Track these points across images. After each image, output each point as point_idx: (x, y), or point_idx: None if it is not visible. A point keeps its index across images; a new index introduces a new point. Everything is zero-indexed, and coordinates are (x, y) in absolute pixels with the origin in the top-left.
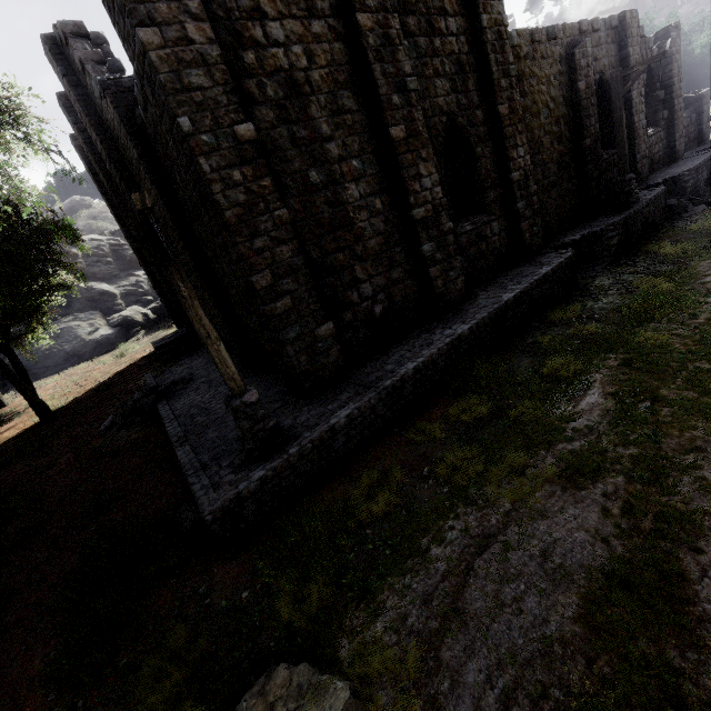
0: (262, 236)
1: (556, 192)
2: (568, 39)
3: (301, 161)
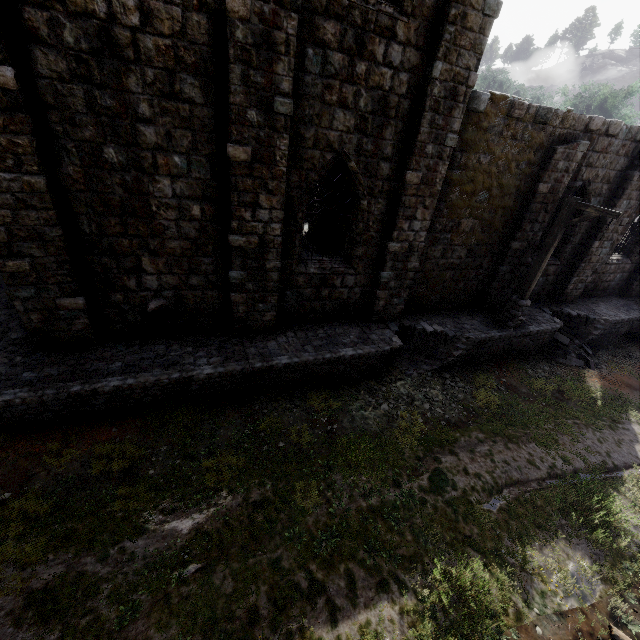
0: (4, 192)
1: (450, 274)
2: (564, 130)
3: (96, 131)
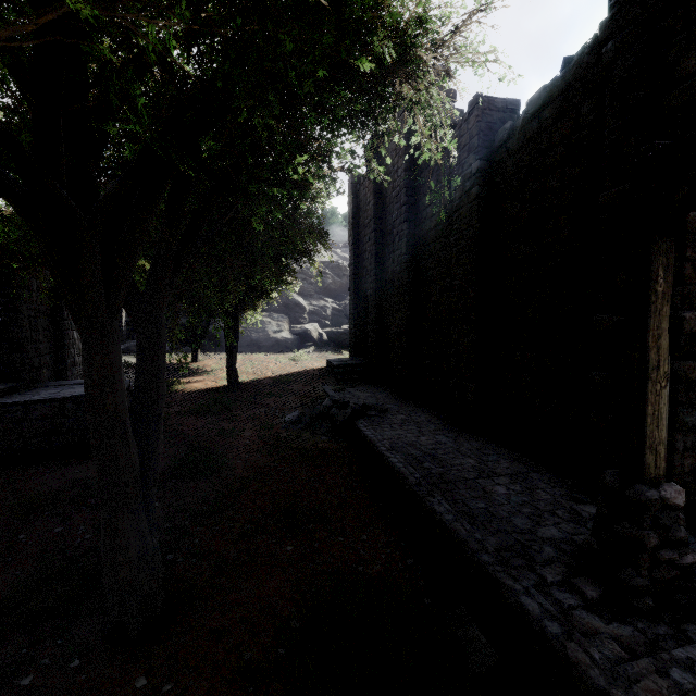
0: None
1: None
2: None
3: None
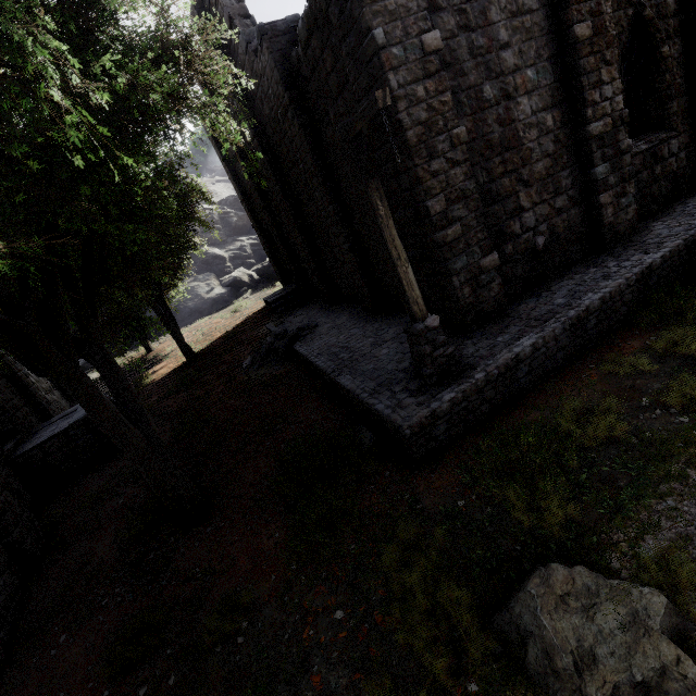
0: (439, 157)
1: None
2: None
3: (476, 74)
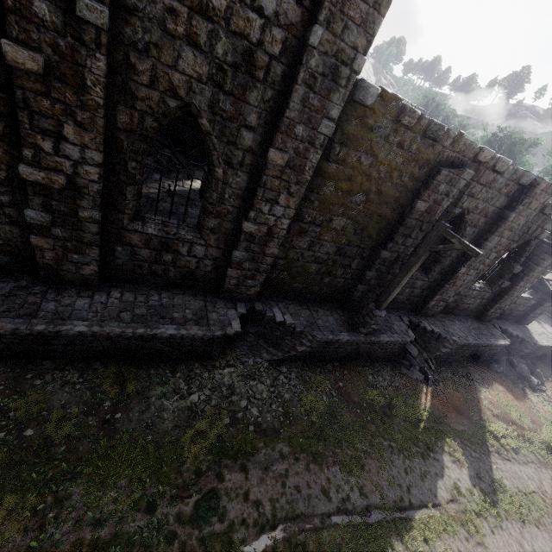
0: None
1: (316, 267)
2: (453, 153)
3: None
